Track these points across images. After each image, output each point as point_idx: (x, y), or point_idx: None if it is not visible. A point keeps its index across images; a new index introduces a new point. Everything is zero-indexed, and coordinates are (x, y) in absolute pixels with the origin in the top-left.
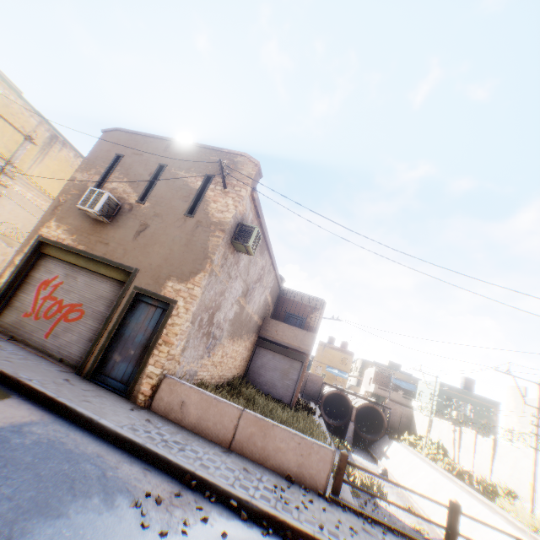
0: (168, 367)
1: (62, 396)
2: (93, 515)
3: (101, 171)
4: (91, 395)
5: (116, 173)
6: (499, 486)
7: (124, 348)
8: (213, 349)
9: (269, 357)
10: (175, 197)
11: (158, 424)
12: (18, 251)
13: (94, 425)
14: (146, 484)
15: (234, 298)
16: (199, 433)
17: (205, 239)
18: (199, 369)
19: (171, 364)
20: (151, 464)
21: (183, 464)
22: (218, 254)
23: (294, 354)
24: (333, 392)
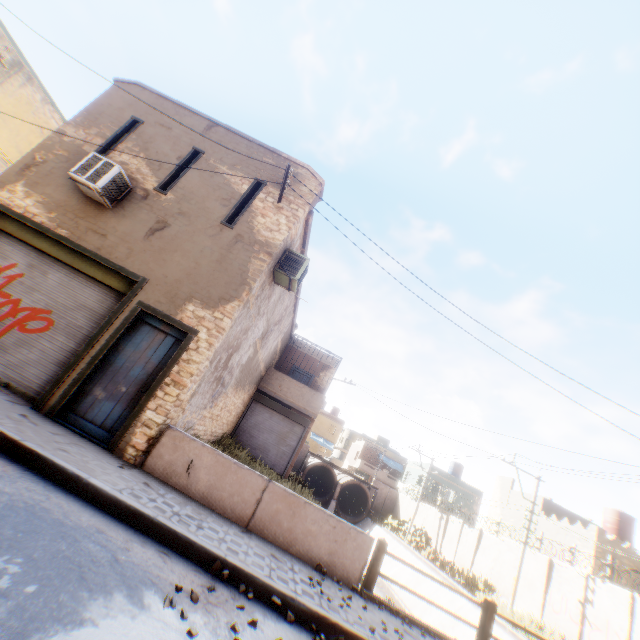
0: (172, 415)
1: (28, 440)
2: (124, 620)
3: (107, 134)
4: (64, 441)
5: (130, 143)
6: (480, 579)
7: (112, 381)
8: (217, 399)
9: (266, 416)
10: (211, 196)
11: (160, 491)
12: None
13: (81, 486)
14: (170, 574)
15: (253, 339)
16: (209, 505)
17: (245, 259)
18: (197, 422)
19: (176, 412)
20: (165, 545)
21: (210, 547)
22: (258, 282)
23: (296, 416)
24: (319, 464)
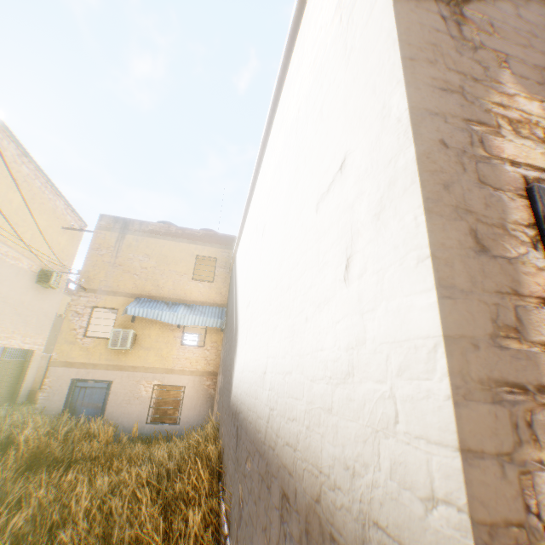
0: None
1: None
2: None
3: None
4: None
5: None
6: None
7: None
8: None
9: None
10: None
11: None
12: (455, 396)
13: None
14: None
15: None
16: None
17: None
18: None
19: None
20: None
21: None
22: None
23: None
24: None
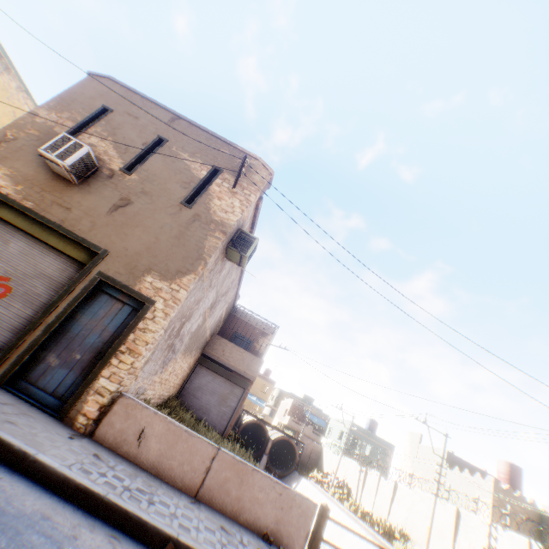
0: (125, 383)
1: None
2: None
3: (78, 119)
4: (13, 412)
5: (99, 128)
6: (396, 528)
7: (67, 348)
8: (167, 364)
9: (209, 378)
10: (173, 179)
11: (110, 462)
12: None
13: (28, 463)
14: None
15: (203, 308)
16: (158, 474)
17: (202, 236)
18: (148, 387)
19: (129, 380)
20: (115, 527)
21: (162, 527)
22: (213, 257)
23: (237, 379)
24: (253, 421)
